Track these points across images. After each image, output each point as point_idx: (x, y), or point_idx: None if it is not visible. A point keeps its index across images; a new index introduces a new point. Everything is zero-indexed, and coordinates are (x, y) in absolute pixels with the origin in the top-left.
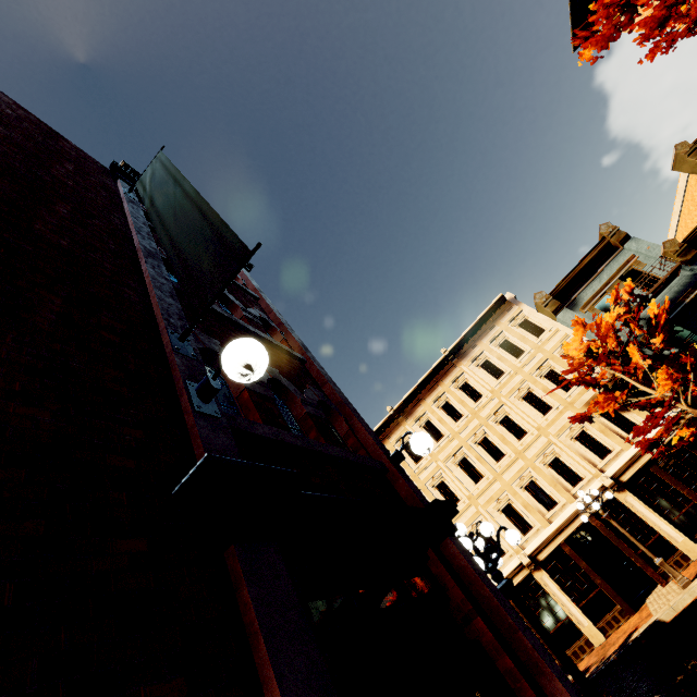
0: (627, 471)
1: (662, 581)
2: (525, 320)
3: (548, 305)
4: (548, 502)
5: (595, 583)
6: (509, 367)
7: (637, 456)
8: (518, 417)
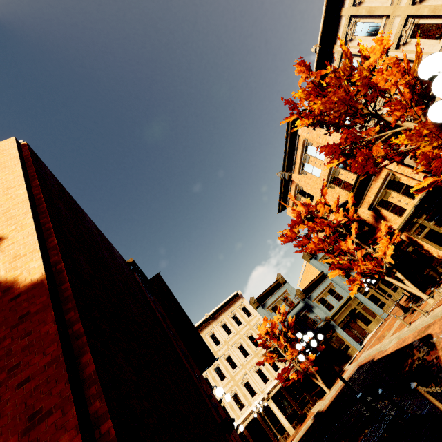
0: (273, 390)
1: None
2: (244, 307)
3: (254, 303)
4: (241, 405)
5: None
6: (234, 329)
7: (278, 383)
8: (235, 357)
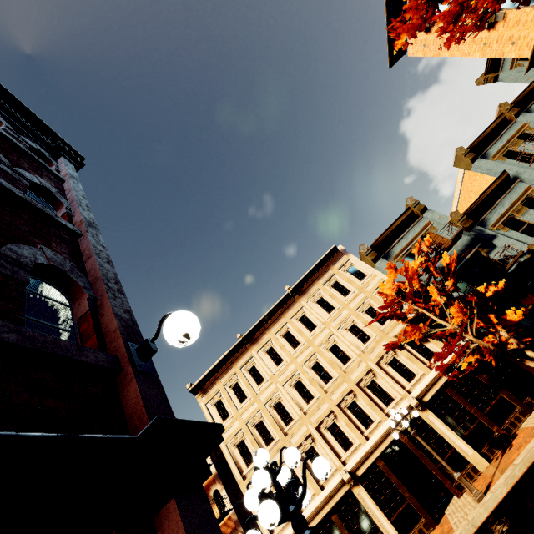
0: (428, 392)
1: (458, 492)
2: (352, 267)
3: (369, 255)
4: (366, 420)
5: (404, 496)
6: (338, 303)
7: (436, 380)
8: (344, 345)
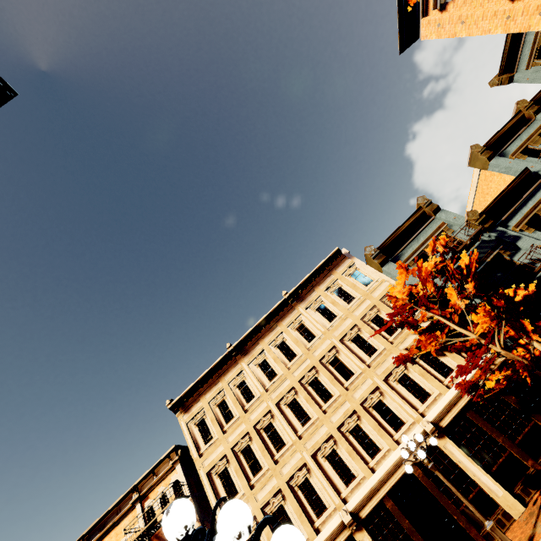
0: (446, 415)
1: None
2: (356, 271)
3: (376, 258)
4: (372, 448)
5: None
6: (341, 311)
7: (455, 401)
8: (347, 358)
